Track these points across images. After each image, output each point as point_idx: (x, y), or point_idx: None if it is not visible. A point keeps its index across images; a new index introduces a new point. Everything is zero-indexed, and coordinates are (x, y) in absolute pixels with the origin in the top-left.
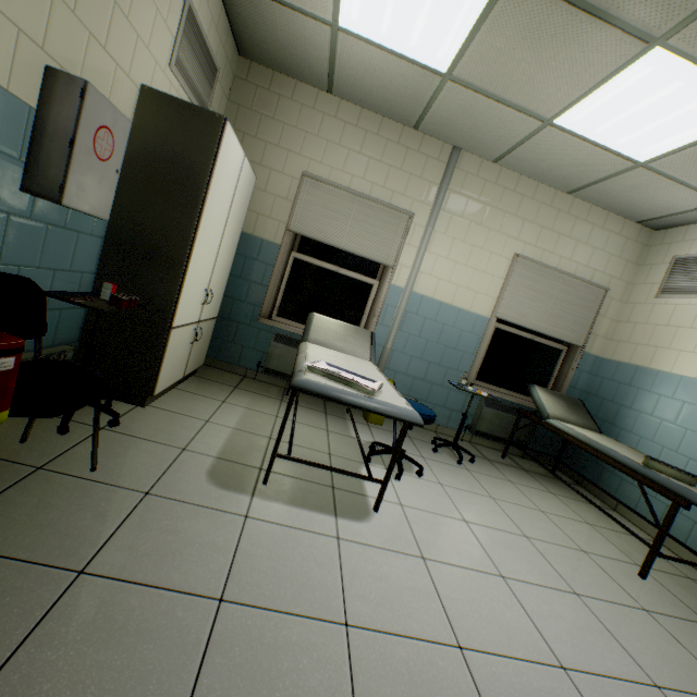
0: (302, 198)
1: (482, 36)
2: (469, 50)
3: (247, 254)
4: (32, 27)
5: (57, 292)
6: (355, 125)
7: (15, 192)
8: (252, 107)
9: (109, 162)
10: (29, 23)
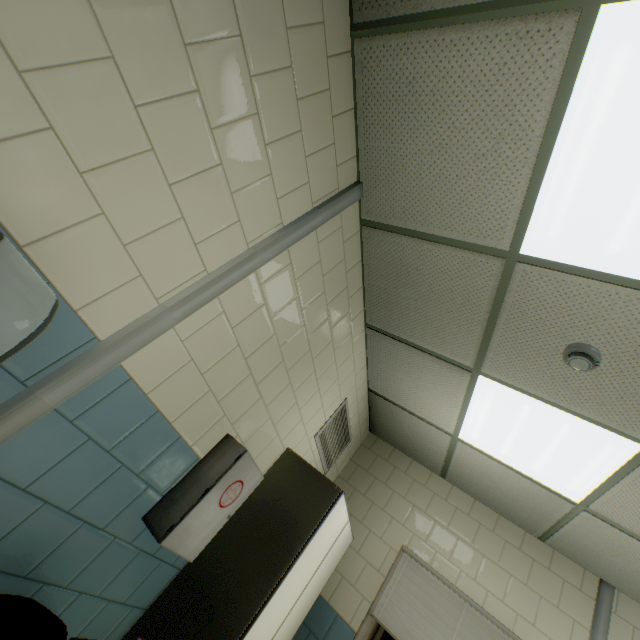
0: (396, 576)
1: (624, 486)
2: (608, 492)
3: (314, 626)
4: (234, 413)
5: (84, 639)
6: (466, 513)
7: (138, 517)
8: (368, 468)
9: (226, 507)
10: (234, 410)
